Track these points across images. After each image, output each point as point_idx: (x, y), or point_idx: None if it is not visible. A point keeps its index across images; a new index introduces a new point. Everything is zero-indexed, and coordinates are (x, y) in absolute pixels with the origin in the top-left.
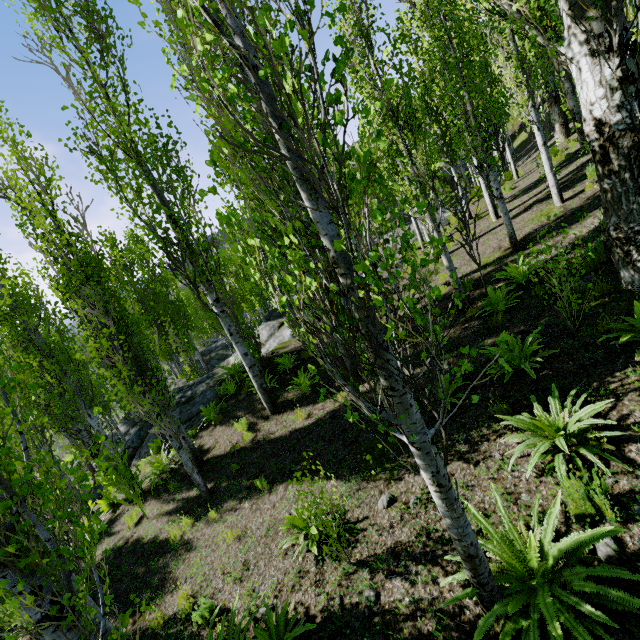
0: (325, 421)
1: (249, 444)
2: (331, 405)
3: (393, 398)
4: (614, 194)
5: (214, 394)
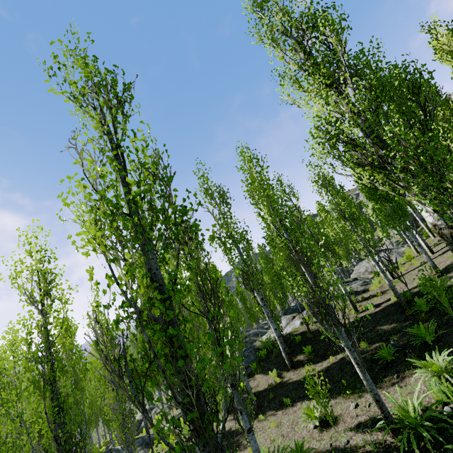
0: (322, 372)
1: (278, 384)
2: (326, 364)
3: (335, 328)
4: None
5: (255, 357)
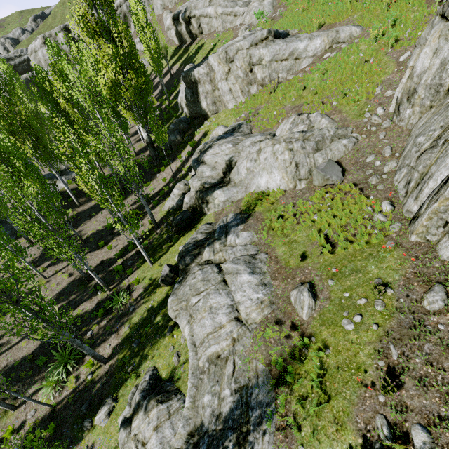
0: None
1: (77, 214)
2: None
3: None
4: (150, 150)
5: None
